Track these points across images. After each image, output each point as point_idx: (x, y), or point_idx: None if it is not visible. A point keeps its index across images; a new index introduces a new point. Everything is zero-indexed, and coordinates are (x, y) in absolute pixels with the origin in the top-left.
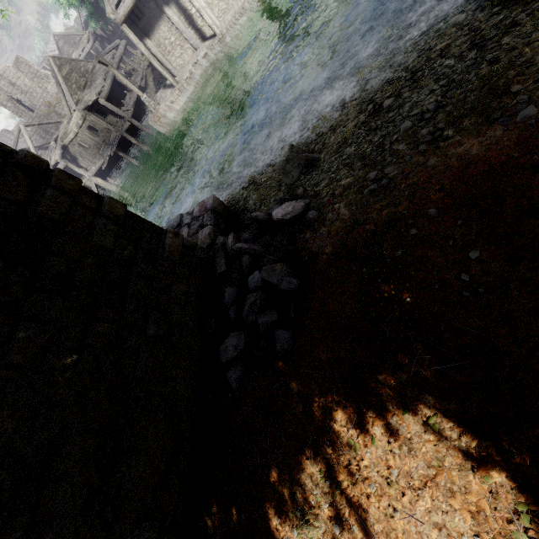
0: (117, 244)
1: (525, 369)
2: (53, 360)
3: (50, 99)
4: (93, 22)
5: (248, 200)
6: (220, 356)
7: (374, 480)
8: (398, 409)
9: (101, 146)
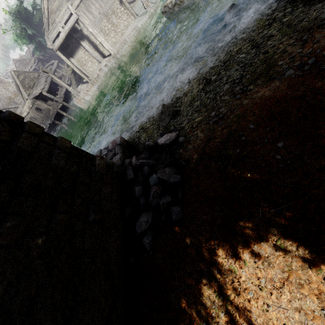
0: (67, 165)
1: (324, 201)
2: (29, 240)
3: (11, 95)
4: (37, 52)
5: (140, 138)
6: (136, 230)
7: (250, 289)
8: (257, 240)
9: (44, 118)
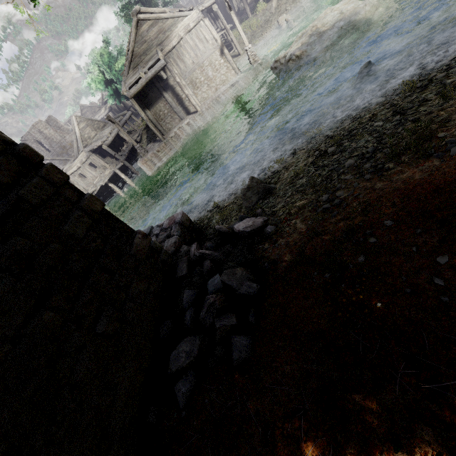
0: (87, 235)
1: None
2: None
3: (66, 144)
4: (111, 100)
5: (212, 220)
6: (170, 364)
7: None
8: (388, 443)
9: (96, 177)
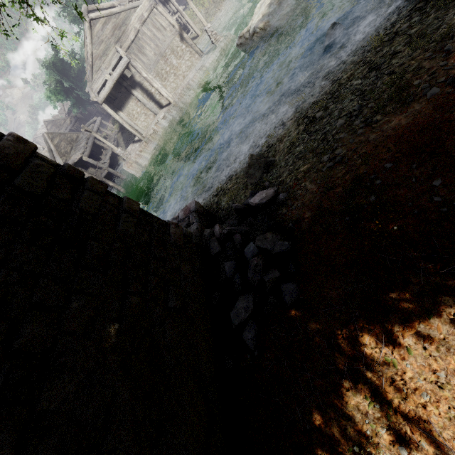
0: (136, 232)
1: None
2: (100, 328)
3: None
4: (75, 109)
5: (220, 203)
6: (232, 320)
7: (424, 389)
8: (422, 316)
9: None
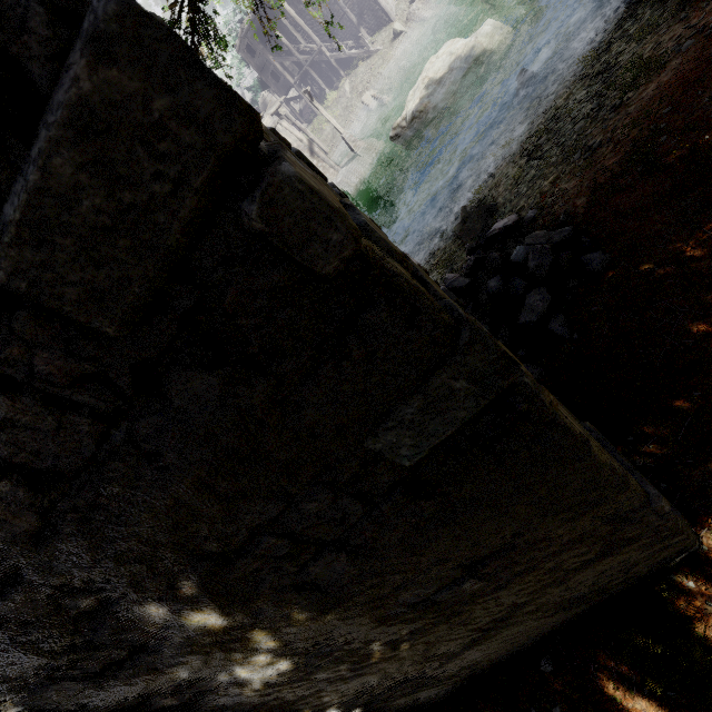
0: None
1: None
2: None
3: None
4: None
5: None
6: (528, 319)
7: None
8: None
9: None
